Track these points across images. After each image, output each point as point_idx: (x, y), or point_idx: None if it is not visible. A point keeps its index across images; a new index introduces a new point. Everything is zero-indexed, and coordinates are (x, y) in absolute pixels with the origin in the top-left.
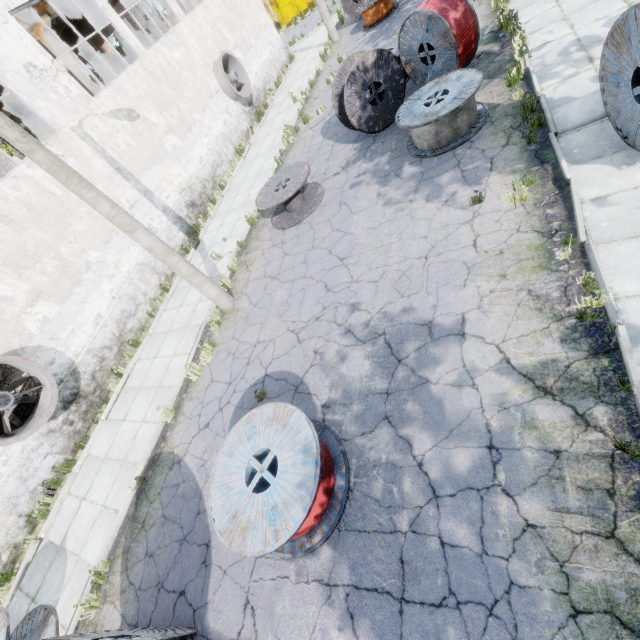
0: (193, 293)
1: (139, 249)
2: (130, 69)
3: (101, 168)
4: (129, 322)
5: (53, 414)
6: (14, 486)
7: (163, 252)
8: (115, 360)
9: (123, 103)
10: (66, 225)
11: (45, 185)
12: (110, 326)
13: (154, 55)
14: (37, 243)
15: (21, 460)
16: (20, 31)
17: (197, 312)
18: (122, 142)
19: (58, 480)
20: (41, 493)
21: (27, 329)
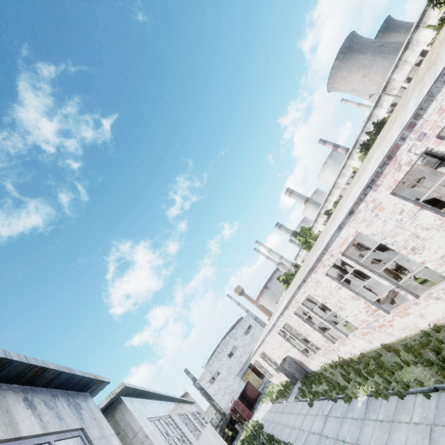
0: None
1: None
2: None
3: None
4: None
5: None
6: None
7: None
8: None
9: None
10: None
11: None
12: None
13: None
14: None
15: None
16: None
17: None
18: None
19: None
20: None
21: None
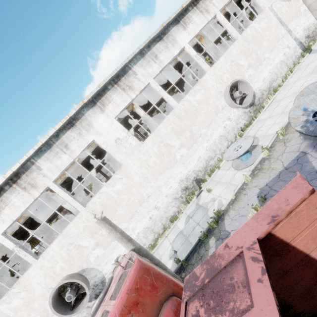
0: (313, 64)
1: (282, 55)
2: None
3: (275, 22)
4: (273, 83)
5: (246, 107)
6: (234, 124)
7: None
8: (266, 96)
9: None
10: (260, 43)
11: (257, 29)
12: (267, 83)
13: None
14: (252, 49)
15: (237, 117)
16: None
17: None
18: (284, 11)
19: (244, 129)
20: (239, 130)
21: (245, 77)
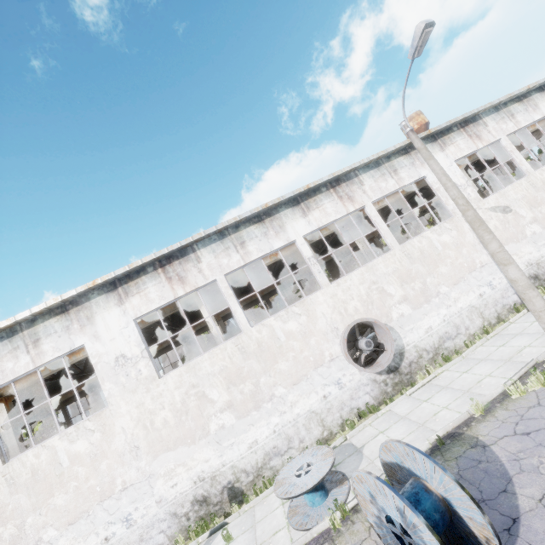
0: (519, 339)
1: (475, 296)
2: (516, 183)
3: (470, 239)
4: (447, 342)
5: (380, 371)
6: (346, 397)
7: (525, 285)
8: (427, 362)
9: (502, 202)
10: (435, 267)
11: (434, 243)
12: (434, 338)
13: (539, 173)
14: (417, 272)
15: (356, 385)
16: (456, 169)
17: (523, 352)
18: (491, 225)
19: (365, 413)
20: (354, 413)
21: (391, 315)
